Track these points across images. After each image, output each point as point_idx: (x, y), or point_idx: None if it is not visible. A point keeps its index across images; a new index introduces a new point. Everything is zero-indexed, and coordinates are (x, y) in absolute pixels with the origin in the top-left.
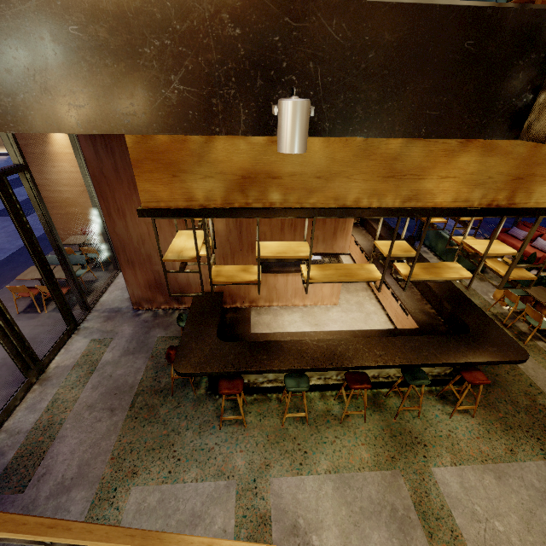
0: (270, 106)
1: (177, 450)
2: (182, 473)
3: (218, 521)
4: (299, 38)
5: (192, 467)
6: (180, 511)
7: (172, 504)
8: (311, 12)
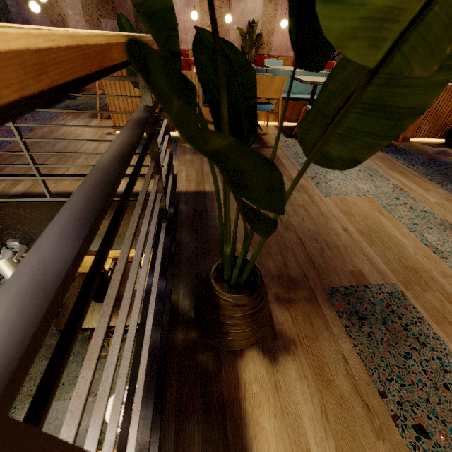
0: (4, 242)
1: (63, 377)
2: (64, 394)
3: (83, 424)
4: (4, 217)
5: (72, 389)
6: (58, 419)
7: (54, 415)
8: (4, 207)
